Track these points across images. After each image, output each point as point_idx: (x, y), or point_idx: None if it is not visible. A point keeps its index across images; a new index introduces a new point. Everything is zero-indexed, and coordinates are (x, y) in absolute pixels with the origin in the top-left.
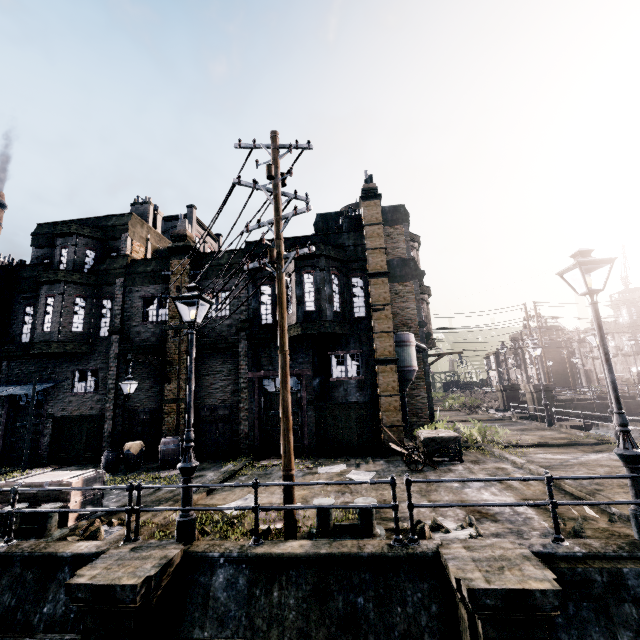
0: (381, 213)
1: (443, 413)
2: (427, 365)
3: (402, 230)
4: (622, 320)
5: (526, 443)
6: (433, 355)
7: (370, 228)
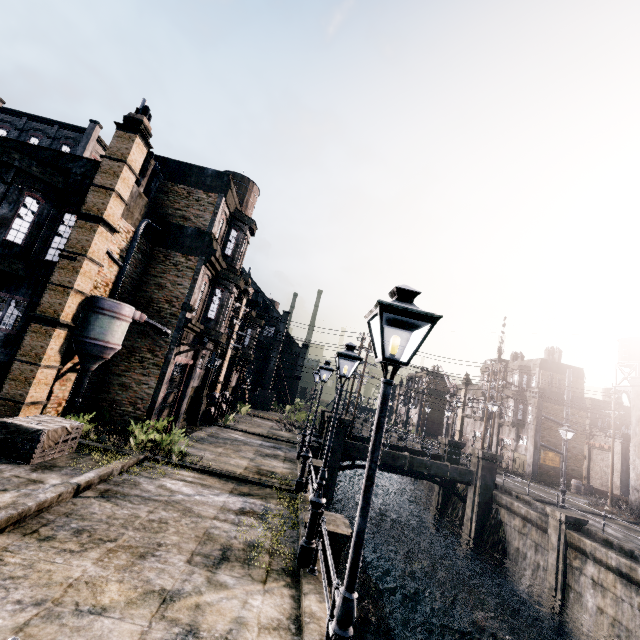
0: (202, 174)
1: (266, 422)
2: (172, 353)
3: (215, 200)
4: (482, 385)
5: (200, 466)
6: (185, 344)
7: (109, 162)
